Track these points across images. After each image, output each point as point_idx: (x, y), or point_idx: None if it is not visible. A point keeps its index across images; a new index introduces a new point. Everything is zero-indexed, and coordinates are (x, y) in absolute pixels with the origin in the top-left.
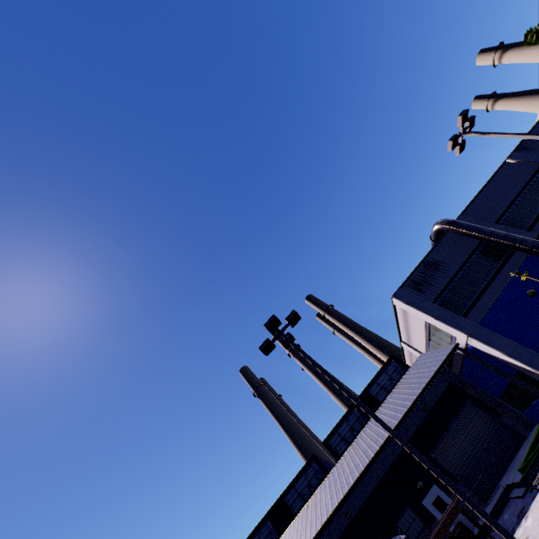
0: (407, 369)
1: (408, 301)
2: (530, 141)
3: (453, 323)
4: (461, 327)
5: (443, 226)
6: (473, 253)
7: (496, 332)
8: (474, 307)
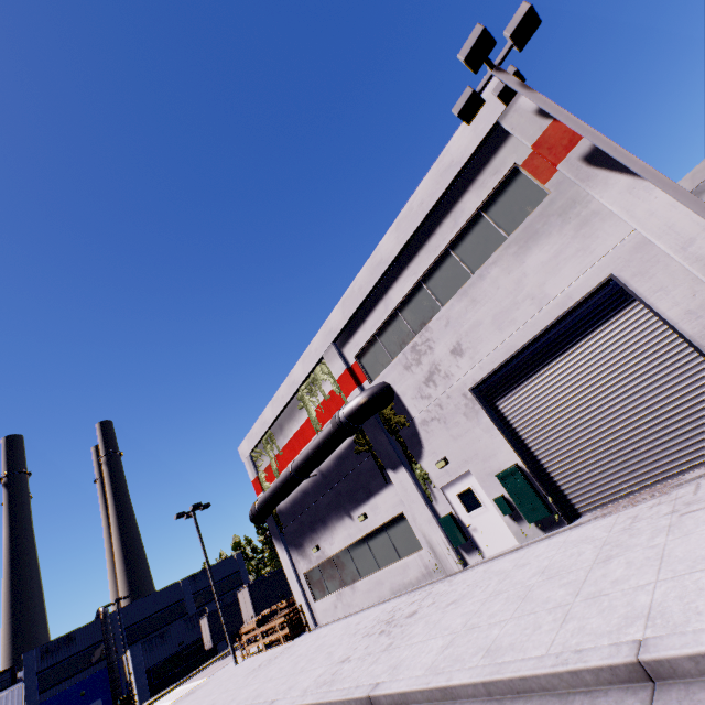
0: (12, 684)
1: (27, 664)
2: (202, 574)
3: (30, 696)
4: (31, 701)
5: (101, 615)
6: (95, 644)
7: None
8: (52, 688)
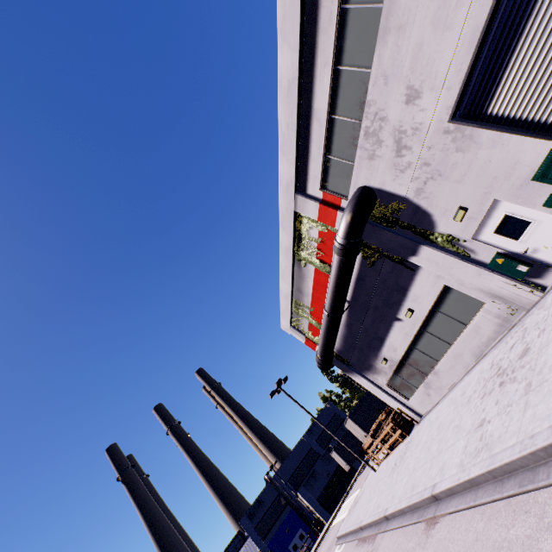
0: (245, 540)
1: (244, 527)
2: (313, 427)
3: (258, 544)
4: (261, 546)
5: (268, 480)
6: (276, 498)
7: (272, 550)
8: (268, 534)
